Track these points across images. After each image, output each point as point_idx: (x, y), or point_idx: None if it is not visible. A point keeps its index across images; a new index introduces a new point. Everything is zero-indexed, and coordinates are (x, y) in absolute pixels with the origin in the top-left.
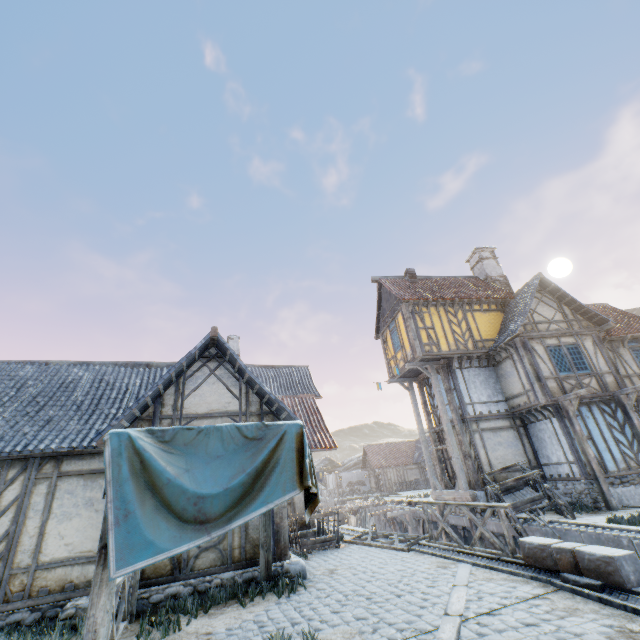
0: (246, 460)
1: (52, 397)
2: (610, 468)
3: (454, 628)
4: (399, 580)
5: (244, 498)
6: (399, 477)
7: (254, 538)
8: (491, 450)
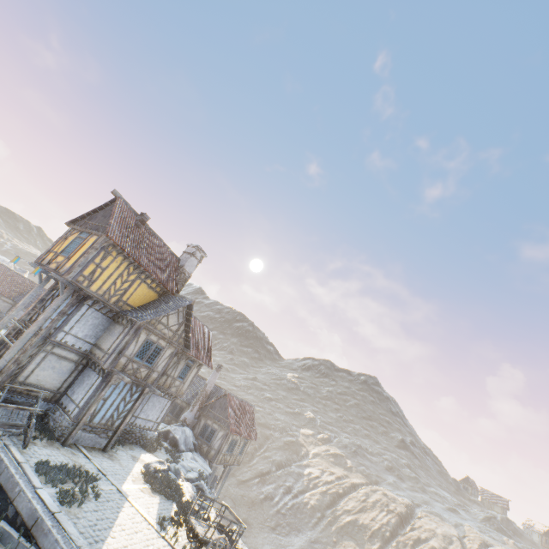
0: None
1: None
2: (95, 420)
3: None
4: None
5: None
6: None
7: None
8: (42, 369)
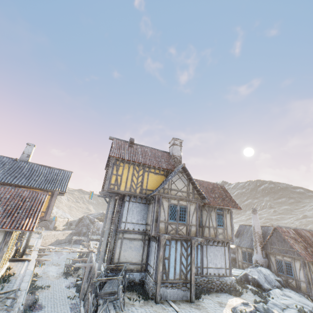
0: None
1: None
2: (170, 277)
3: None
4: None
5: None
6: None
7: None
8: (124, 250)
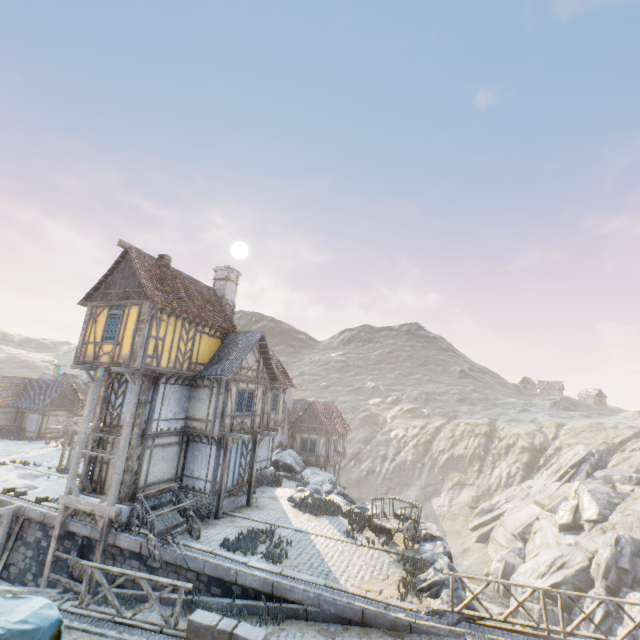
0: None
1: None
2: (229, 485)
3: None
4: None
5: None
6: None
7: None
8: (154, 465)
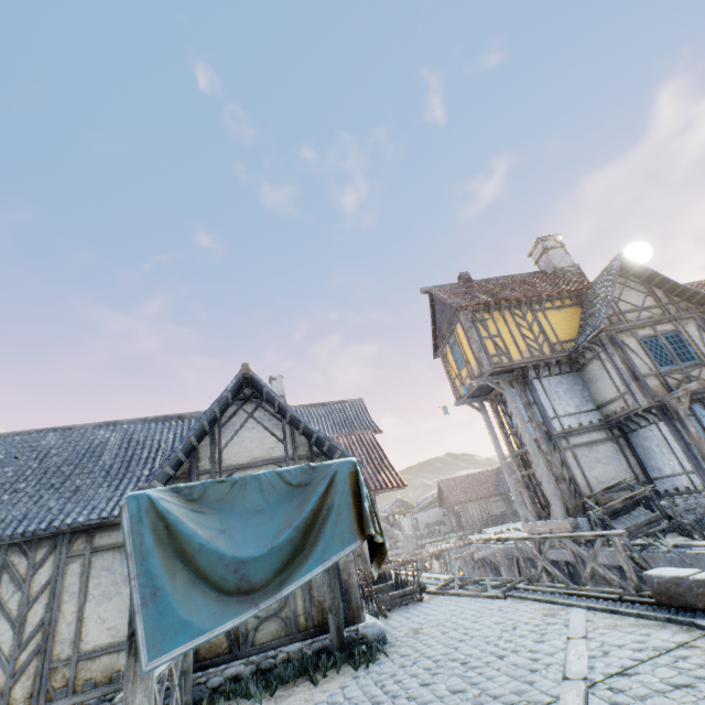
0: (292, 511)
1: (78, 465)
2: None
3: (579, 698)
4: (498, 636)
5: (295, 557)
6: (482, 512)
7: (320, 601)
8: (588, 469)
